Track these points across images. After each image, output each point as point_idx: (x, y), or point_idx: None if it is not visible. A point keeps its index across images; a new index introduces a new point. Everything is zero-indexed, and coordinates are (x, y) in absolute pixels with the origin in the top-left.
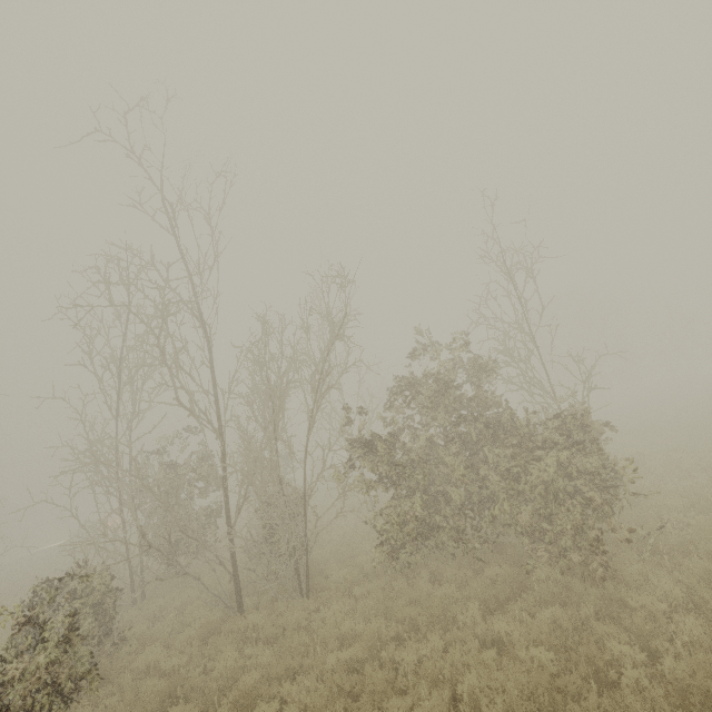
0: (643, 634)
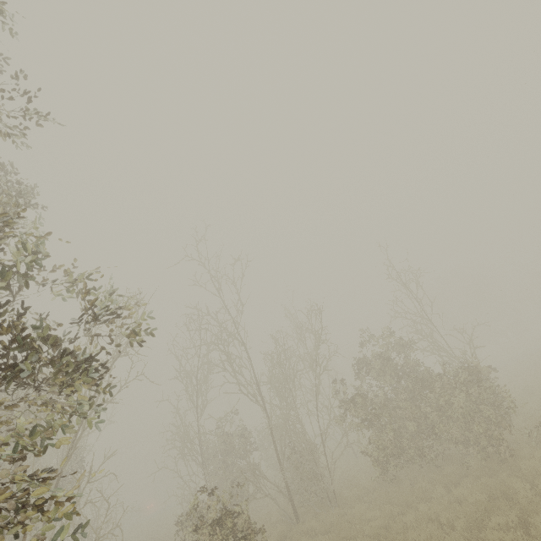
0: (530, 479)
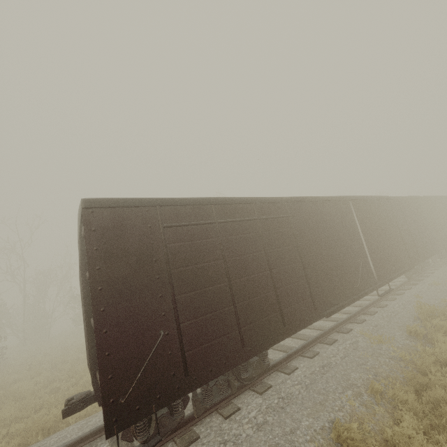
0: None
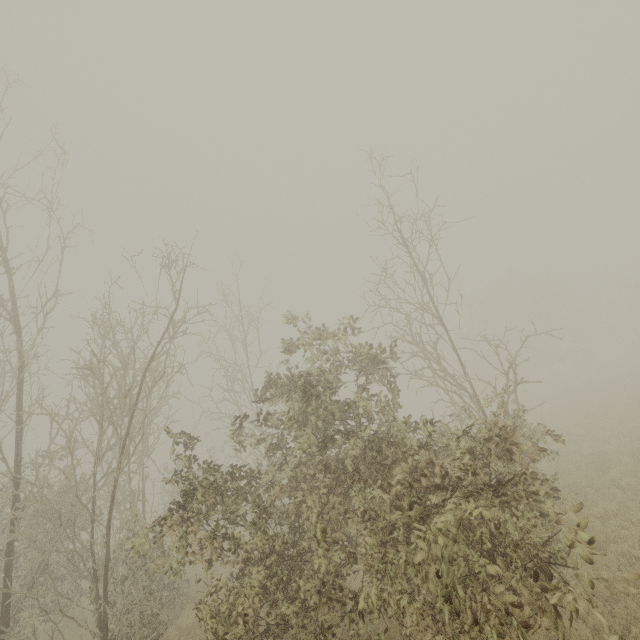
0: None
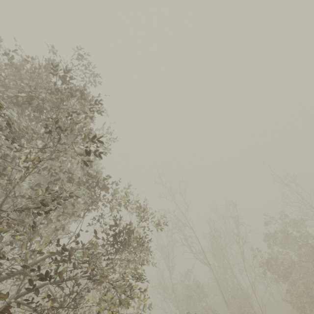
0: None
